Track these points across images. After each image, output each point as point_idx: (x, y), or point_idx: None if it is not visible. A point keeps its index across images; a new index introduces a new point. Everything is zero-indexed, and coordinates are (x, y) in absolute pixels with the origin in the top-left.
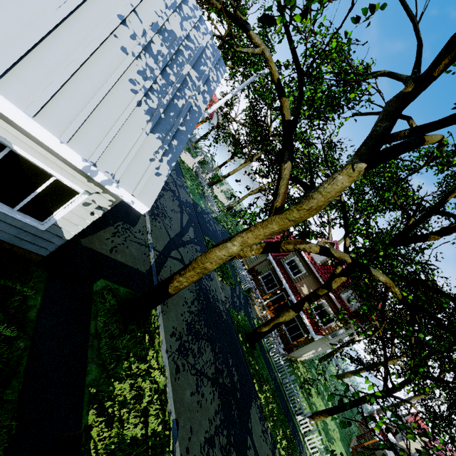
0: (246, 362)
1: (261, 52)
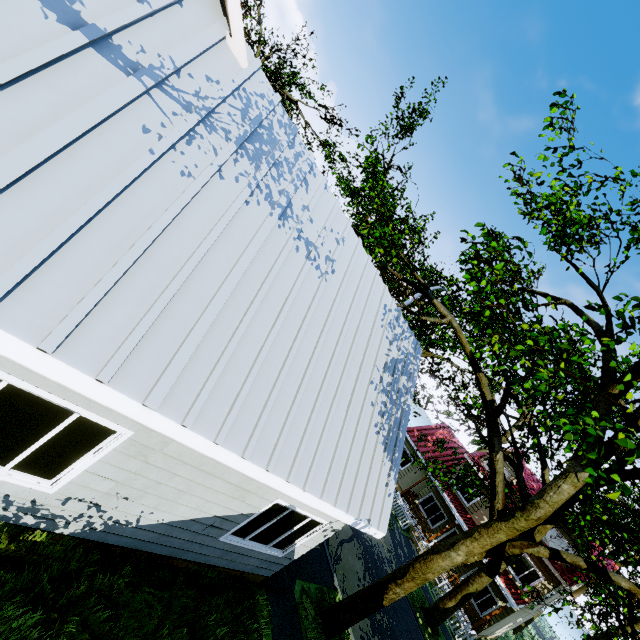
0: None
1: (448, 322)
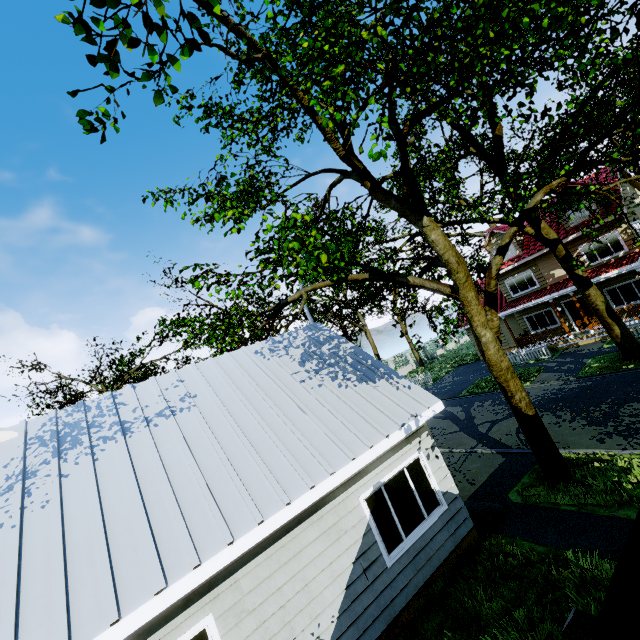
0: None
1: (306, 294)
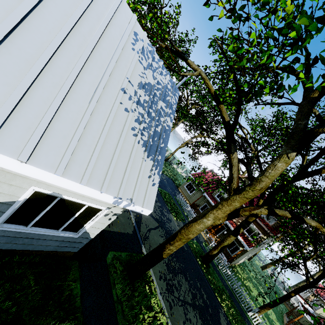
0: (207, 280)
1: (198, 74)
